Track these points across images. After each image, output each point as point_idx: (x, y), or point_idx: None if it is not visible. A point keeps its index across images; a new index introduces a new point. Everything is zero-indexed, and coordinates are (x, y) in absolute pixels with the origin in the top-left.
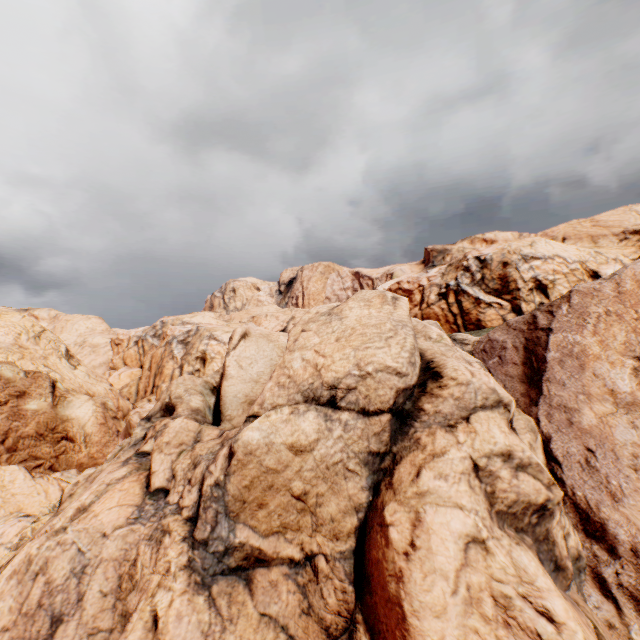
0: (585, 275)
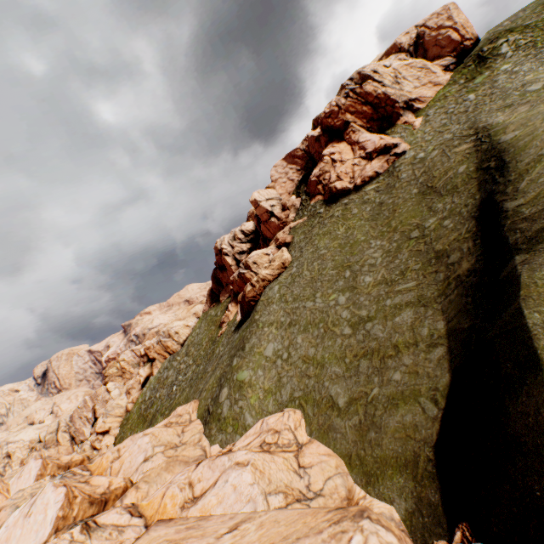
0: None
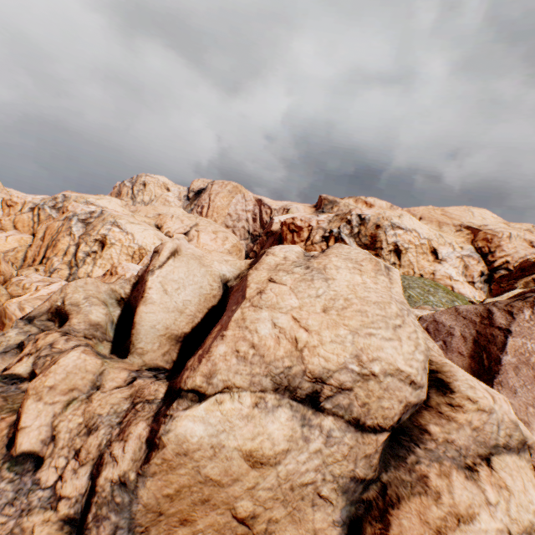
0: (428, 250)
